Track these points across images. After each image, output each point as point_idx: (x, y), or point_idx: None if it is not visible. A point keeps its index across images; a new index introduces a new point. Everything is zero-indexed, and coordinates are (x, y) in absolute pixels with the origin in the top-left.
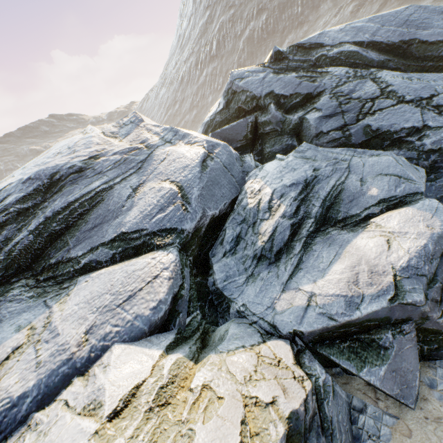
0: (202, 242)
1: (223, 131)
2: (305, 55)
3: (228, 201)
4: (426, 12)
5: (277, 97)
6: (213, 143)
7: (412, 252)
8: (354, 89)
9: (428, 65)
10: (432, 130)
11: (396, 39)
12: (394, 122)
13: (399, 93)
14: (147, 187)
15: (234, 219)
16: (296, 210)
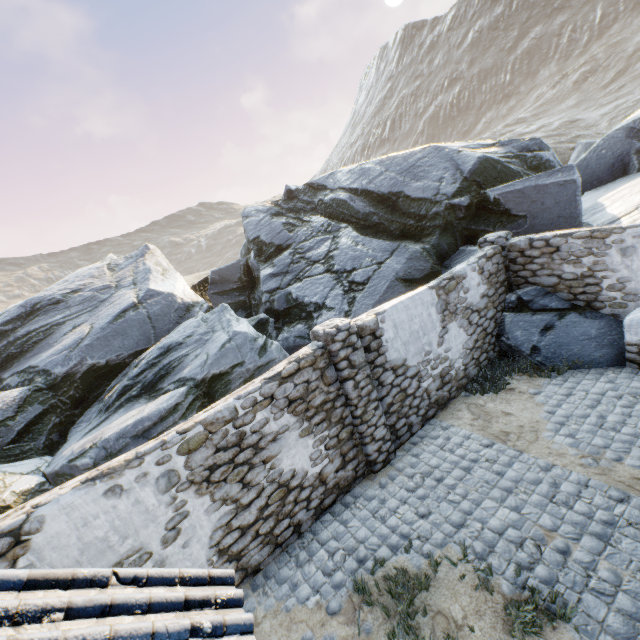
0: (93, 386)
1: (221, 271)
2: (313, 195)
3: (128, 352)
4: (438, 156)
5: (262, 244)
6: (154, 292)
7: (120, 428)
8: (313, 247)
9: (409, 223)
10: (326, 310)
11: (386, 190)
12: (307, 293)
13: (335, 260)
14: (81, 327)
15: (125, 370)
16: (140, 373)
